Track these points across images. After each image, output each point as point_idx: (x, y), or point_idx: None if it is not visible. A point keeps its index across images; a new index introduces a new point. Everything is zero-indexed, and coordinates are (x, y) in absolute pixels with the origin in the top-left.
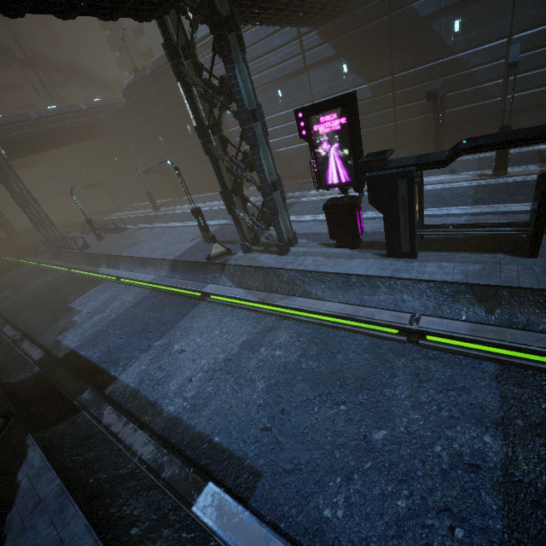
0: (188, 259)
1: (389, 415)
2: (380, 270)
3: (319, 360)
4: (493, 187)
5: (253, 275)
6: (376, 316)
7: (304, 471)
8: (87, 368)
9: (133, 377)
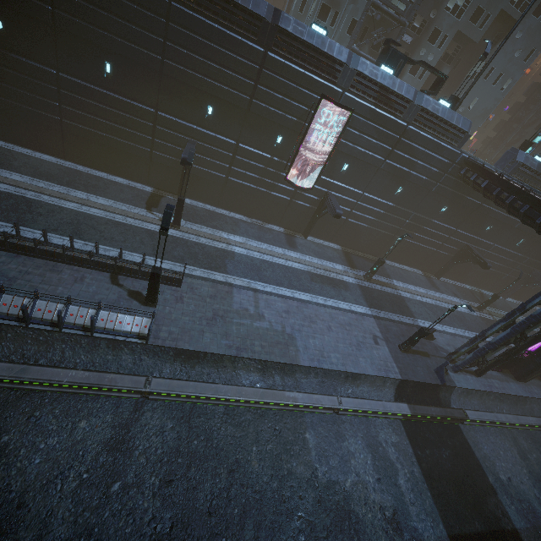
0: (421, 380)
1: None
2: (525, 392)
3: None
4: (487, 321)
5: (474, 395)
6: None
7: None
8: (490, 540)
9: (521, 519)
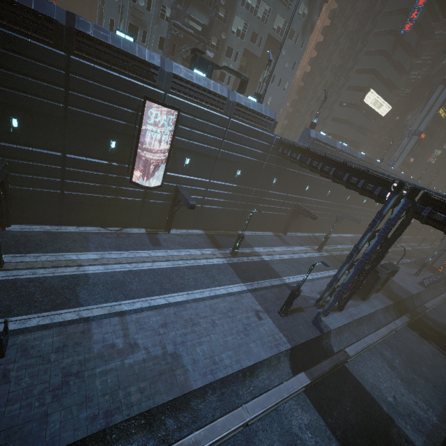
0: (306, 339)
1: (422, 355)
2: (371, 308)
3: (401, 353)
4: (327, 258)
5: (344, 330)
6: (393, 327)
7: (445, 385)
8: None
9: (418, 436)
